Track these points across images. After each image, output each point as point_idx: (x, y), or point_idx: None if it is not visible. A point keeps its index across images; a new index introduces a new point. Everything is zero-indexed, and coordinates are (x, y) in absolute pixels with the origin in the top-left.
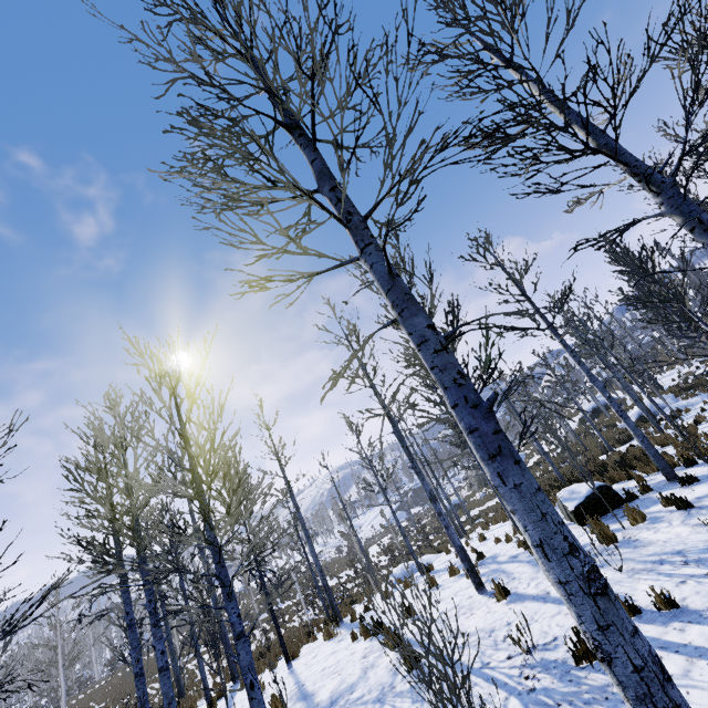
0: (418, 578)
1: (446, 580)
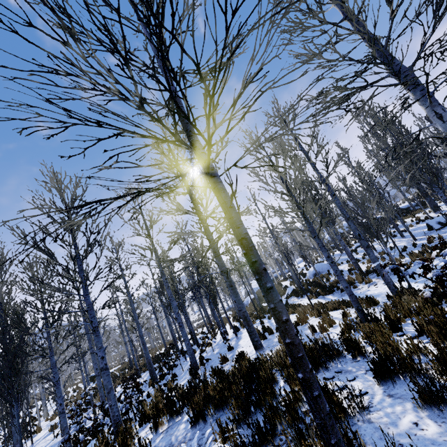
0: None
1: None
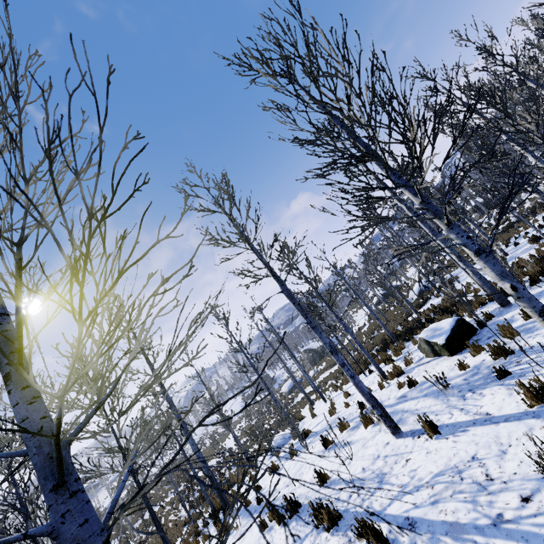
0: (298, 444)
1: (338, 437)
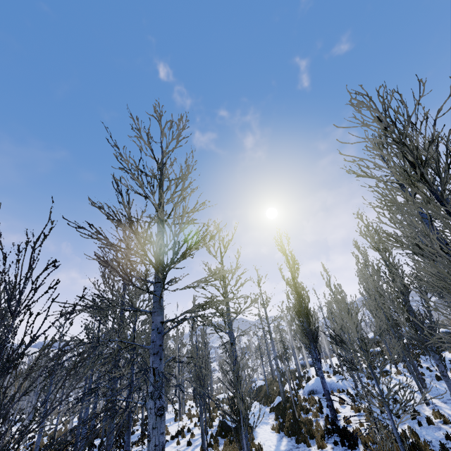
0: None
1: None
